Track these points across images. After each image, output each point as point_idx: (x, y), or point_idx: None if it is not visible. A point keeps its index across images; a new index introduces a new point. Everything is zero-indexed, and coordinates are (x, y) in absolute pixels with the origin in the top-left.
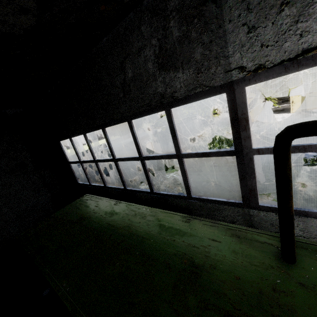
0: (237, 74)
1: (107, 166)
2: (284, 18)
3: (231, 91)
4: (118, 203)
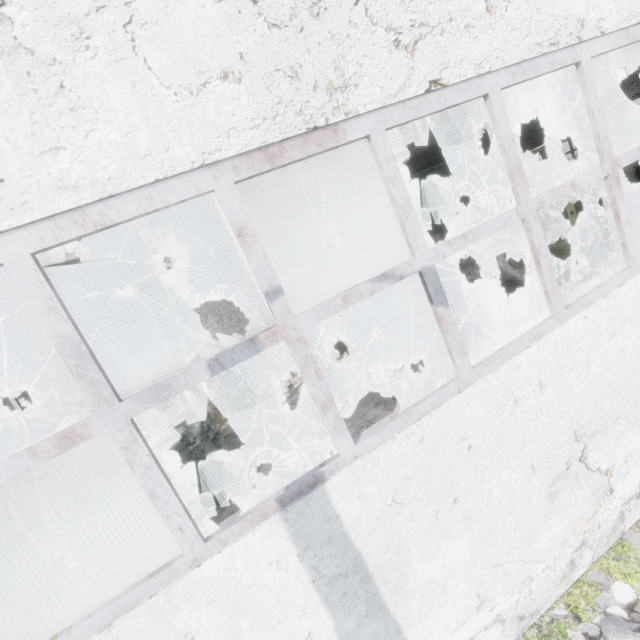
0: (621, 102)
1: None
2: (633, 85)
3: (619, 107)
4: None
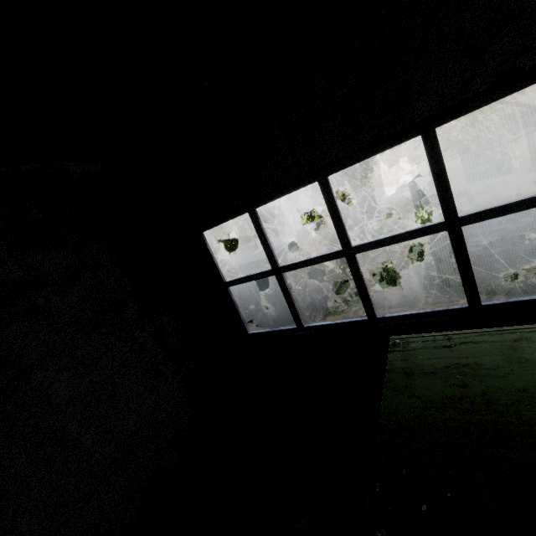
0: None
1: None
2: None
3: None
4: None
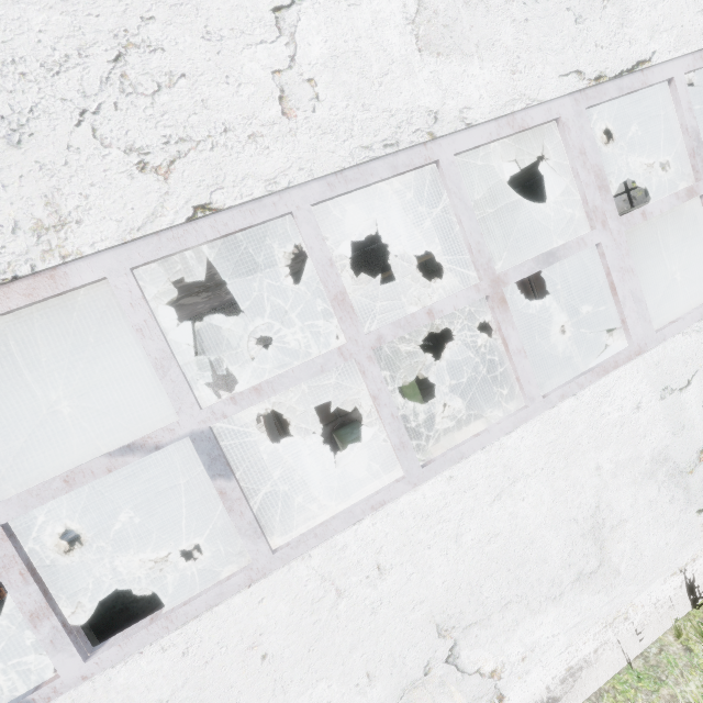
0: None
1: None
2: None
3: None
4: None
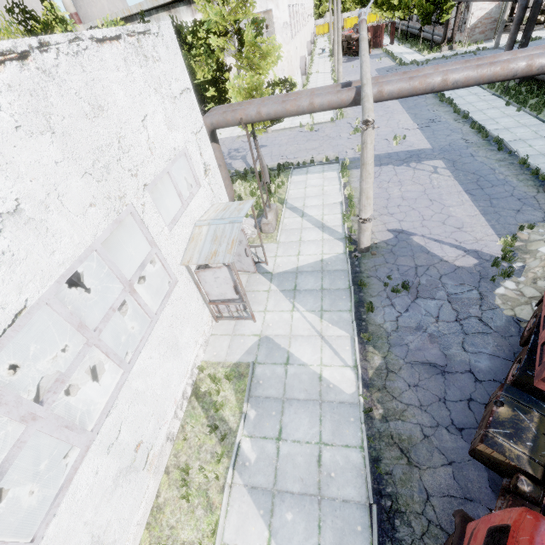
0: None
1: None
2: None
3: None
4: None
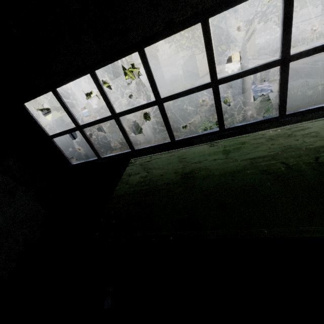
0: None
1: (71, 148)
2: None
3: None
4: (215, 144)
